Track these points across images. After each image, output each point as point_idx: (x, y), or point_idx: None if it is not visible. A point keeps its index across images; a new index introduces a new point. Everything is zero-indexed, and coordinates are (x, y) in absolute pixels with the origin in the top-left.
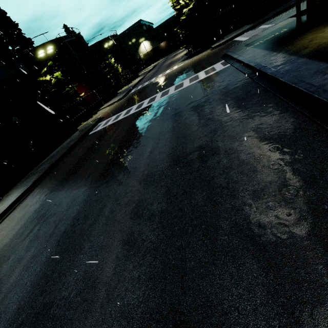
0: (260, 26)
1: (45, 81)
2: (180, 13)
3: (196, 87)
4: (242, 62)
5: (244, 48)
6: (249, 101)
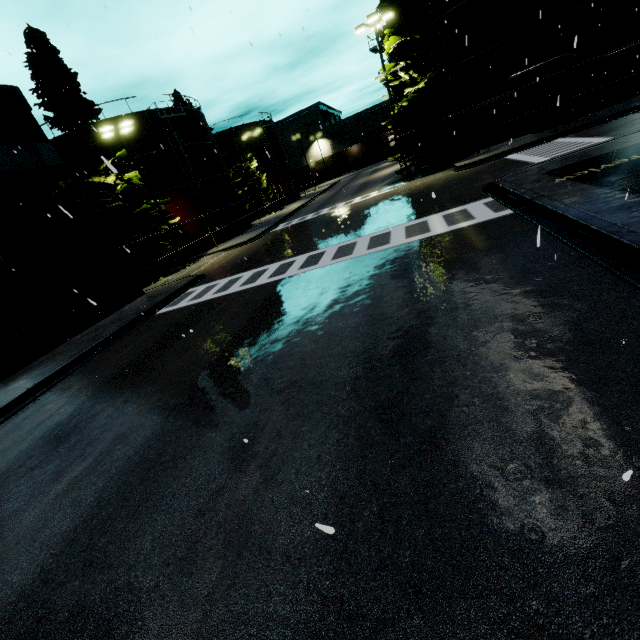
0: (565, 138)
1: (105, 185)
2: (398, 95)
3: (423, 253)
4: (555, 212)
5: (547, 178)
6: None
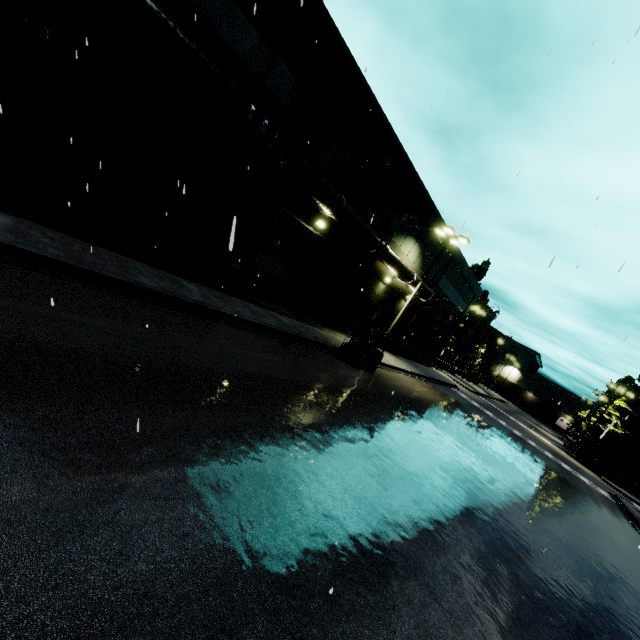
0: None
1: None
2: (602, 420)
3: (577, 478)
4: (628, 510)
5: (637, 511)
6: (619, 518)
